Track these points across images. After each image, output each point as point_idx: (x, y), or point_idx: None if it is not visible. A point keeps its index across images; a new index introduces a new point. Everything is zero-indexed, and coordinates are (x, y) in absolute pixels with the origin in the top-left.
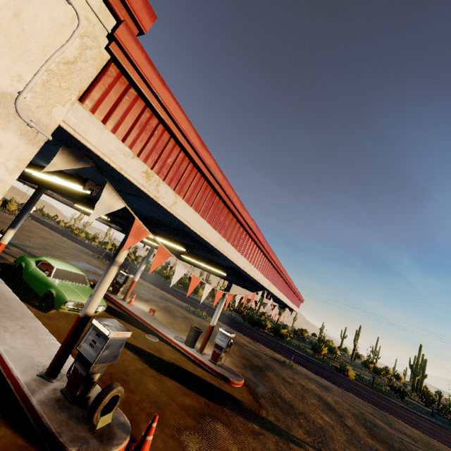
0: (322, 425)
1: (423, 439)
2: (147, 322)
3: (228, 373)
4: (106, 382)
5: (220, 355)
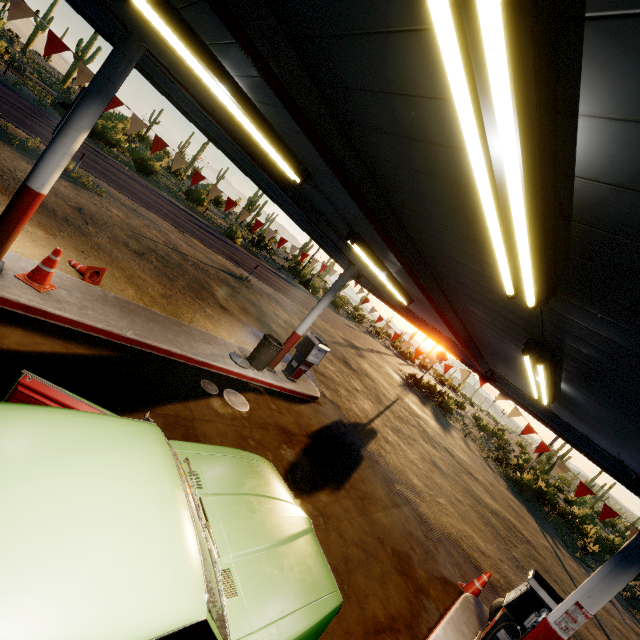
0: (340, 382)
1: (323, 326)
2: (177, 353)
3: (308, 386)
4: (417, 587)
5: (305, 371)
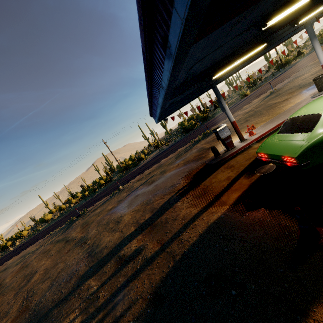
0: None
1: None
2: None
3: None
4: None
5: None
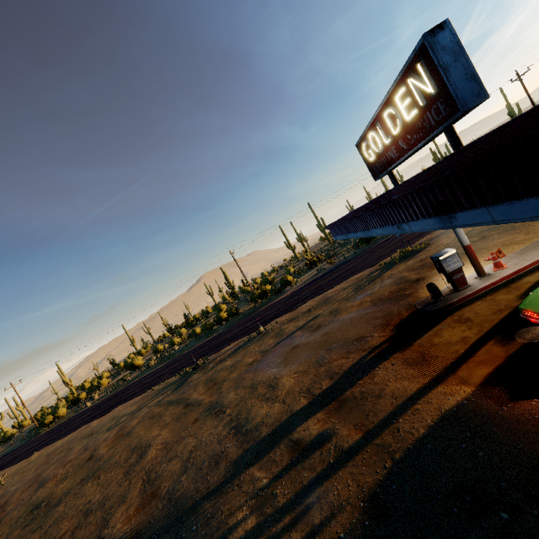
0: None
1: None
2: None
3: None
4: None
5: None
